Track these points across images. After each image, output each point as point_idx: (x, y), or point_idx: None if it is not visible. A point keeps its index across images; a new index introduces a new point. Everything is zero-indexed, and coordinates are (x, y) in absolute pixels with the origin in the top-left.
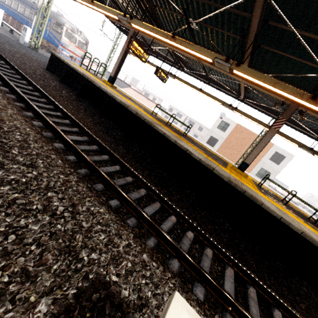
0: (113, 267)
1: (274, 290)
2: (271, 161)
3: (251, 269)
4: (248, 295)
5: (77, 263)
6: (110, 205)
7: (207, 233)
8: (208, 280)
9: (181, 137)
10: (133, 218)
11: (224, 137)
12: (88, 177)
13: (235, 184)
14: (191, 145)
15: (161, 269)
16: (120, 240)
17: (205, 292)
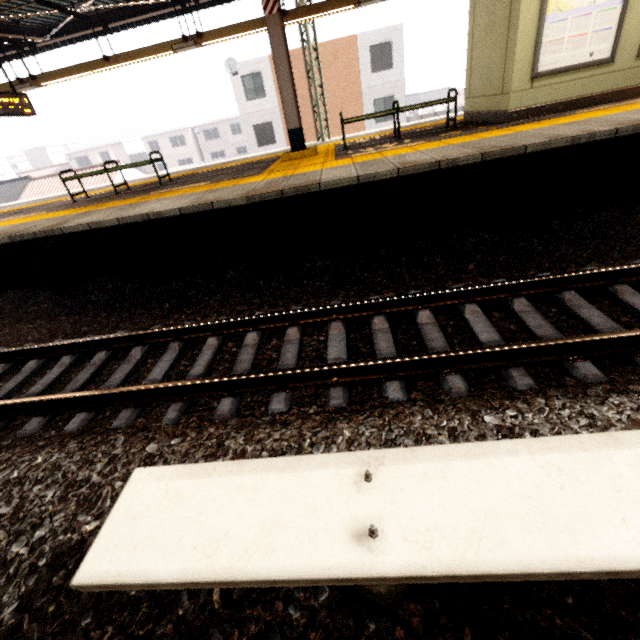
0: (86, 515)
1: (424, 287)
2: (377, 74)
3: (381, 290)
4: (372, 334)
5: (7, 570)
6: (69, 433)
7: (291, 306)
8: (286, 377)
9: (149, 195)
10: (123, 411)
11: (274, 106)
12: (6, 430)
13: (259, 195)
14: (172, 193)
15: (193, 435)
16: (91, 468)
17: (296, 392)
